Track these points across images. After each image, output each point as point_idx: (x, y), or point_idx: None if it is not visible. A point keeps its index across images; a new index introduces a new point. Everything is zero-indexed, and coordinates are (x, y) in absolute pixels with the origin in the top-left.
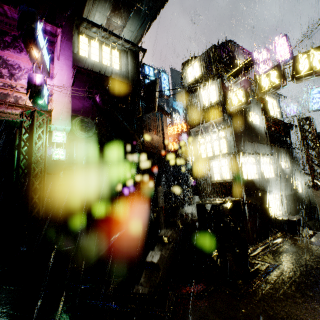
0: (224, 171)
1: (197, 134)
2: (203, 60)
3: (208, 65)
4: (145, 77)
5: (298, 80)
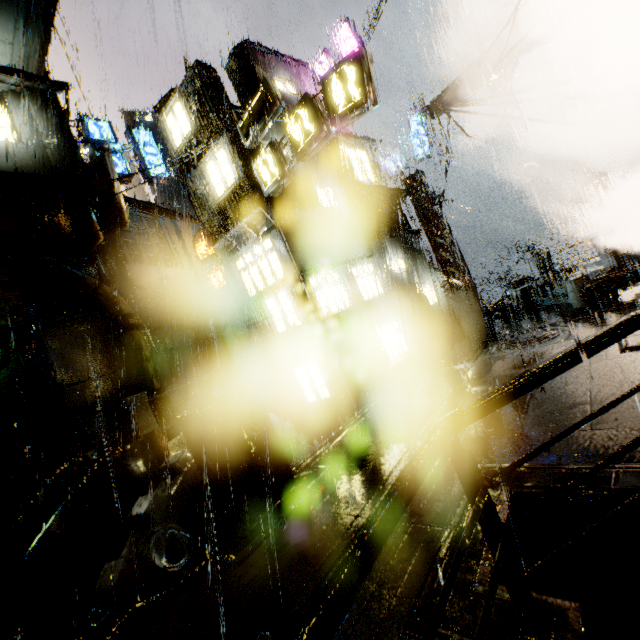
0: (288, 313)
1: (230, 252)
2: (188, 98)
3: (200, 108)
4: (95, 147)
5: (340, 122)
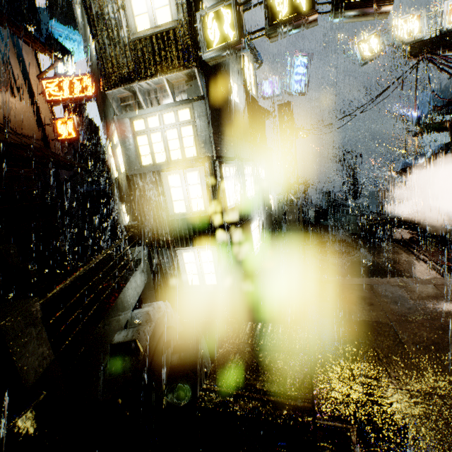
0: (193, 195)
1: (126, 106)
2: None
3: None
4: None
5: (341, 13)
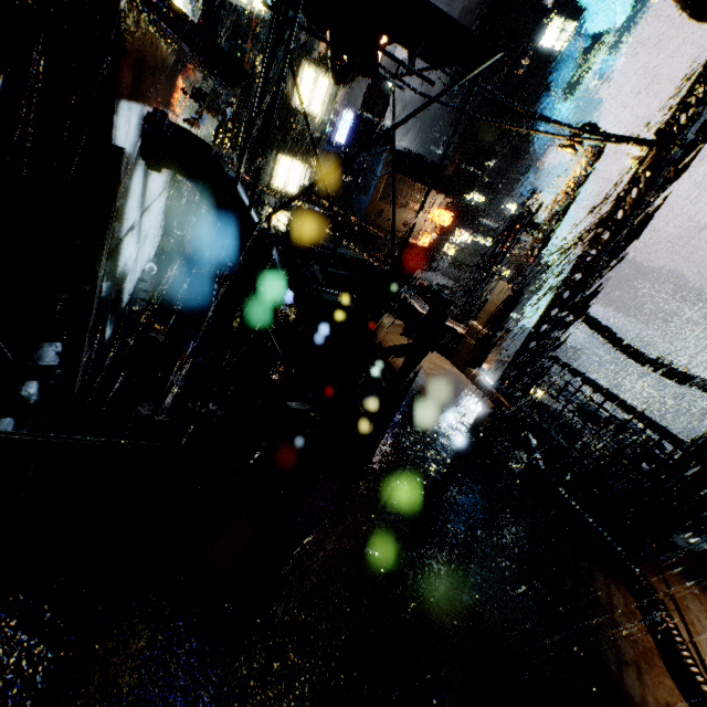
0: None
1: None
2: None
3: None
4: None
5: None
